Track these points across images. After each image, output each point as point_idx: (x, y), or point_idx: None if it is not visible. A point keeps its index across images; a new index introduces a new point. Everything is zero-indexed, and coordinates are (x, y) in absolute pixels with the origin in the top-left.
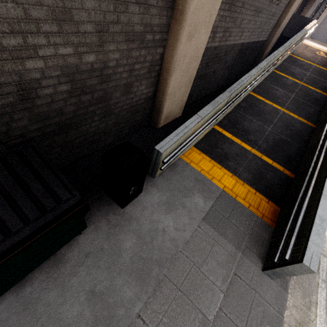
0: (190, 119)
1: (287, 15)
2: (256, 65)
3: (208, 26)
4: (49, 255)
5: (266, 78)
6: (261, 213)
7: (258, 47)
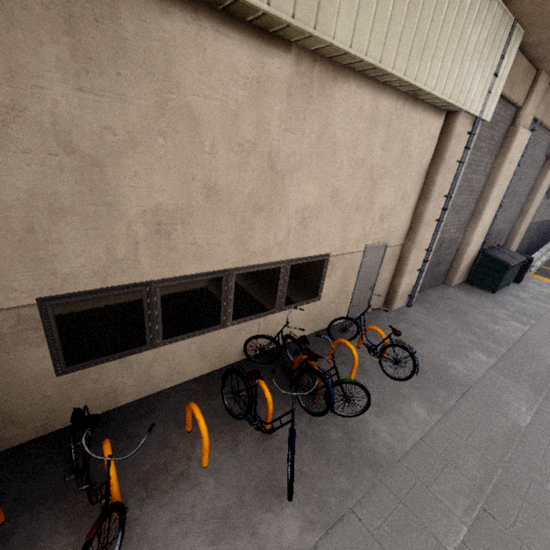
0: (536, 253)
1: None
2: (549, 238)
3: (532, 215)
4: (508, 284)
5: None
6: None
7: (548, 225)
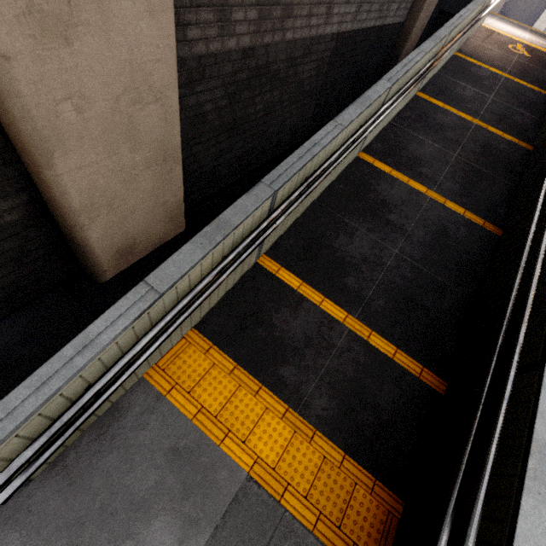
0: (115, 307)
1: None
2: None
3: None
4: None
5: (401, 114)
6: (348, 542)
7: (387, 39)
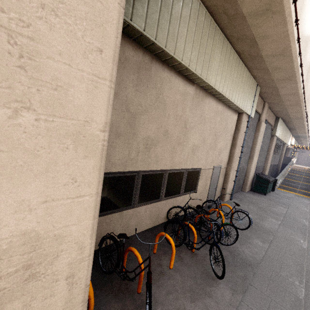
0: (277, 177)
1: (282, 157)
2: (277, 173)
3: (270, 161)
4: (269, 191)
5: (287, 175)
6: None
7: (276, 167)
